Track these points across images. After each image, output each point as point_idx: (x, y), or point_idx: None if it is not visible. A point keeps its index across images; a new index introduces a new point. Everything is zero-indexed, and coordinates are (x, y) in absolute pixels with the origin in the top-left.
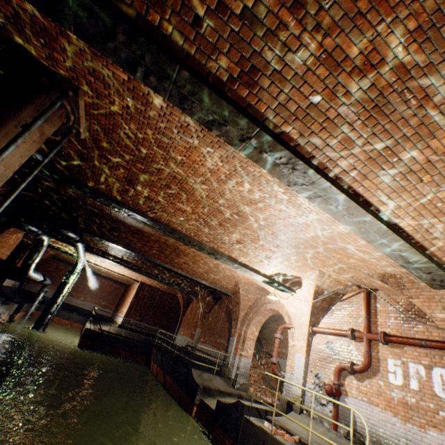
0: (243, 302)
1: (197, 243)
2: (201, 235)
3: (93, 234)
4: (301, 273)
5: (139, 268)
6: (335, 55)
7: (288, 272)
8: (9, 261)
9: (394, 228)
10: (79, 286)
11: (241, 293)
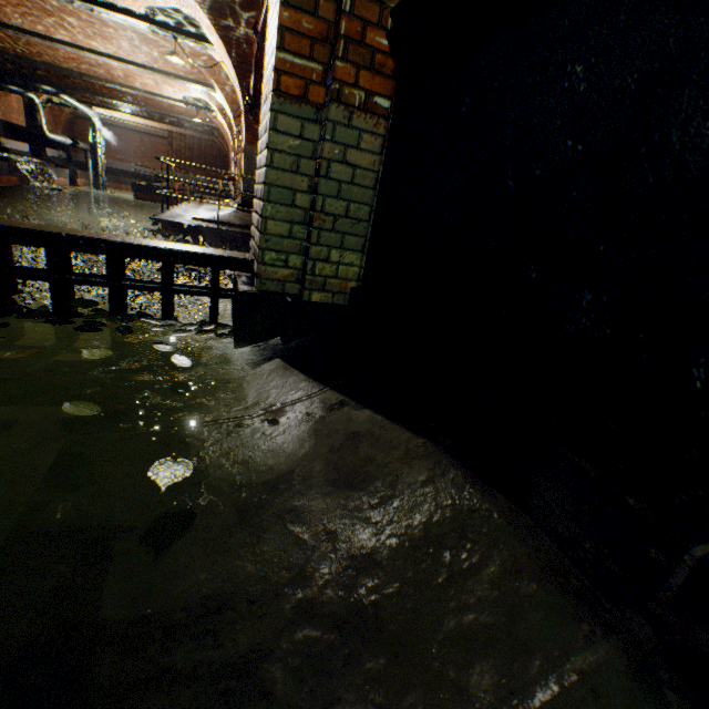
0: (226, 133)
1: (106, 83)
2: (102, 75)
3: (56, 86)
4: (196, 95)
5: (140, 114)
6: (2, 5)
7: (189, 96)
8: (31, 128)
9: (133, 62)
10: (129, 151)
11: (218, 124)
